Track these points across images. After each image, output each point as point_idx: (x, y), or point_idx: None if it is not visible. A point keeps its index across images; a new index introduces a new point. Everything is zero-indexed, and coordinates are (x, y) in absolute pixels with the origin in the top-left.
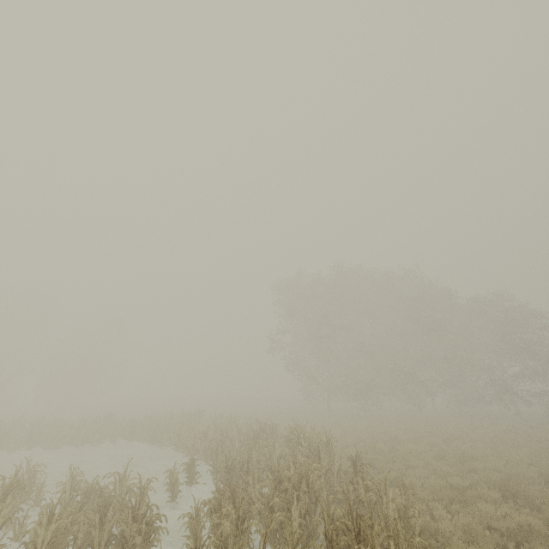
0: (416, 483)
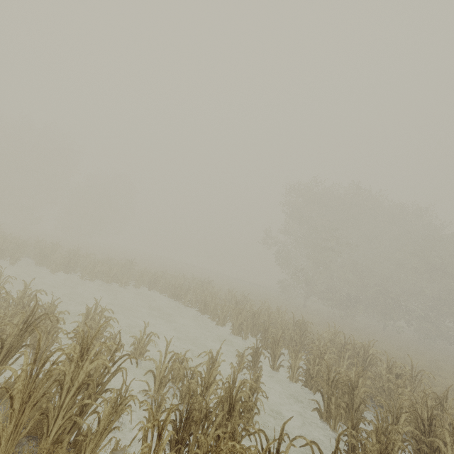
0: None
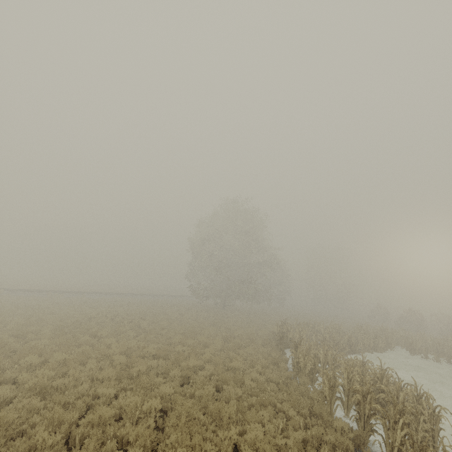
0: None
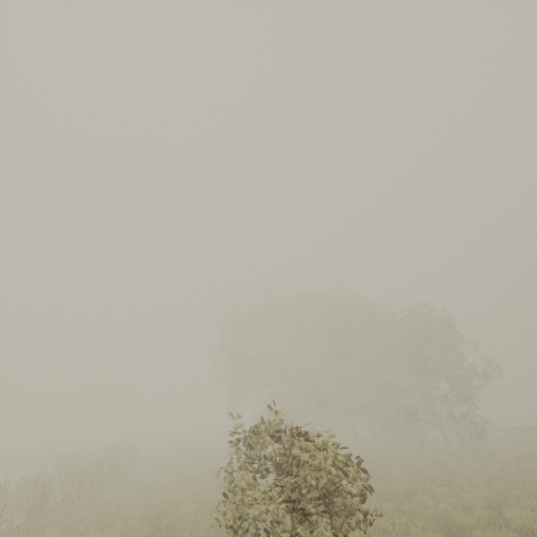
0: (111, 511)
